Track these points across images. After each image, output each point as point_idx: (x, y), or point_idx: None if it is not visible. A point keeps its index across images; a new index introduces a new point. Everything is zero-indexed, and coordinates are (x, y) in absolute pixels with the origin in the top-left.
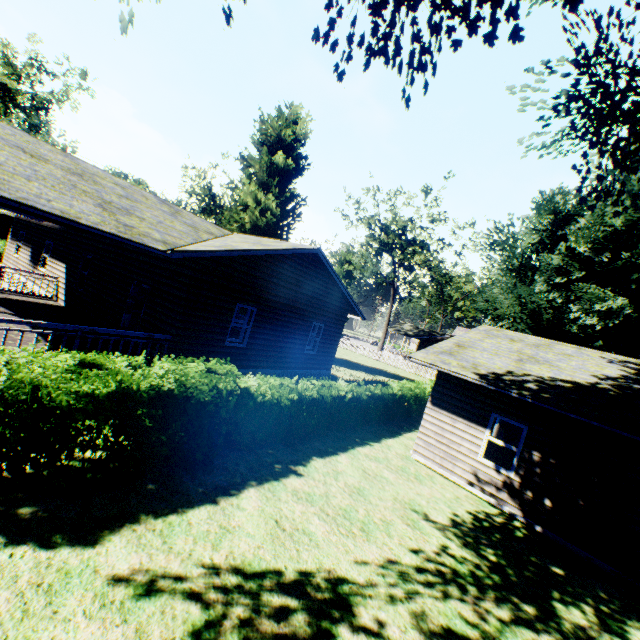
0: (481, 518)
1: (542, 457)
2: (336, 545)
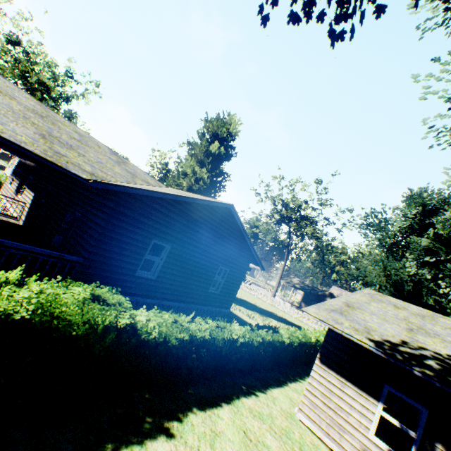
0: None
1: None
2: None
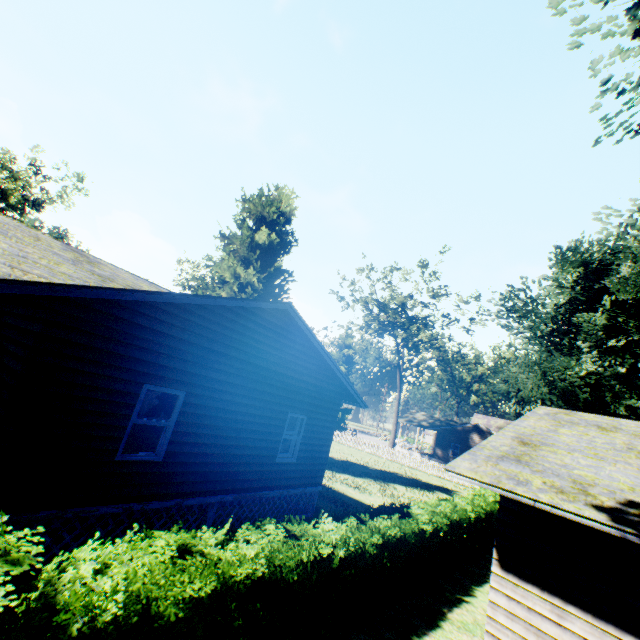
0: None
1: None
2: None
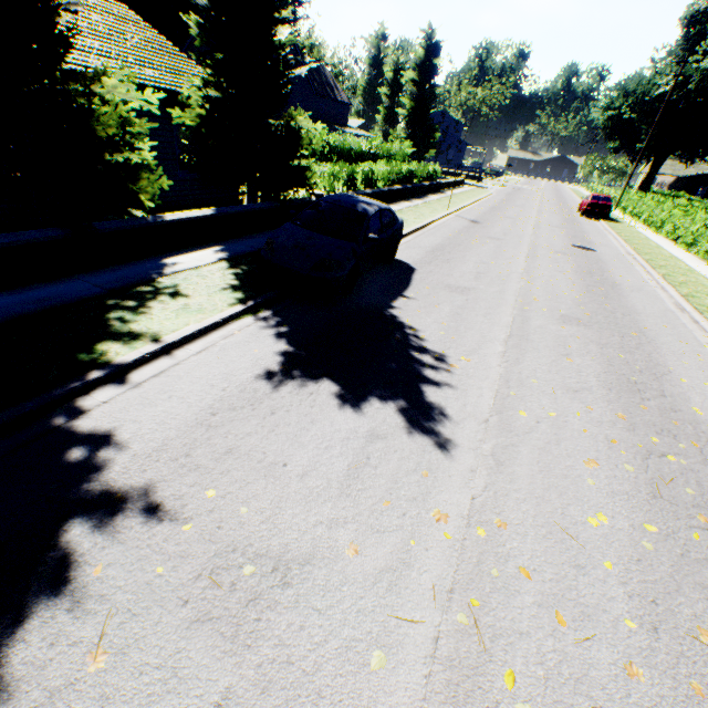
0: None
1: None
2: None
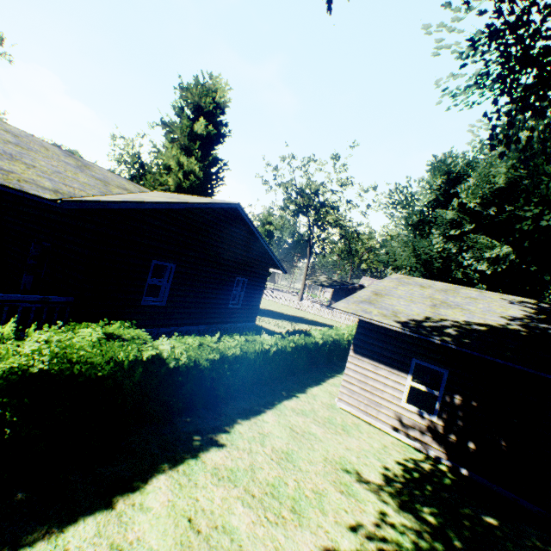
0: (410, 468)
1: (463, 400)
2: (263, 542)
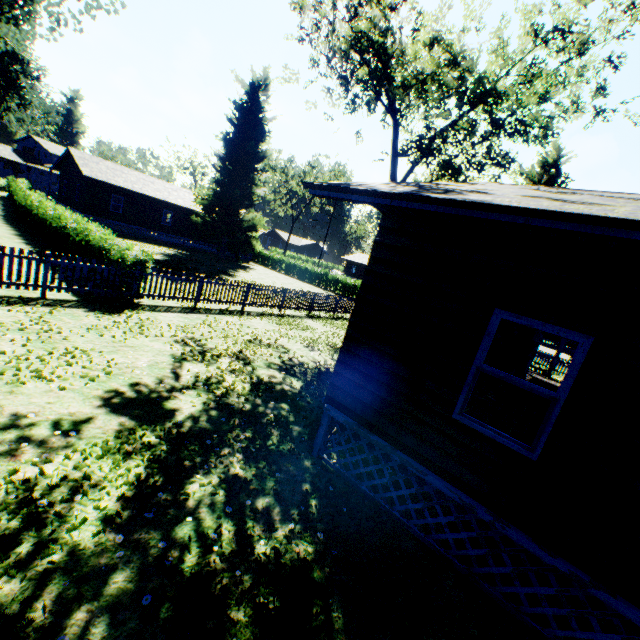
0: None
1: None
2: None
